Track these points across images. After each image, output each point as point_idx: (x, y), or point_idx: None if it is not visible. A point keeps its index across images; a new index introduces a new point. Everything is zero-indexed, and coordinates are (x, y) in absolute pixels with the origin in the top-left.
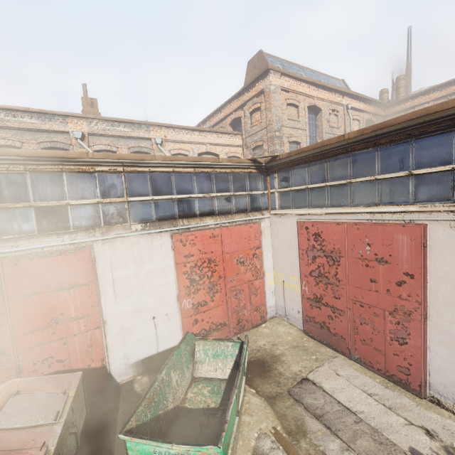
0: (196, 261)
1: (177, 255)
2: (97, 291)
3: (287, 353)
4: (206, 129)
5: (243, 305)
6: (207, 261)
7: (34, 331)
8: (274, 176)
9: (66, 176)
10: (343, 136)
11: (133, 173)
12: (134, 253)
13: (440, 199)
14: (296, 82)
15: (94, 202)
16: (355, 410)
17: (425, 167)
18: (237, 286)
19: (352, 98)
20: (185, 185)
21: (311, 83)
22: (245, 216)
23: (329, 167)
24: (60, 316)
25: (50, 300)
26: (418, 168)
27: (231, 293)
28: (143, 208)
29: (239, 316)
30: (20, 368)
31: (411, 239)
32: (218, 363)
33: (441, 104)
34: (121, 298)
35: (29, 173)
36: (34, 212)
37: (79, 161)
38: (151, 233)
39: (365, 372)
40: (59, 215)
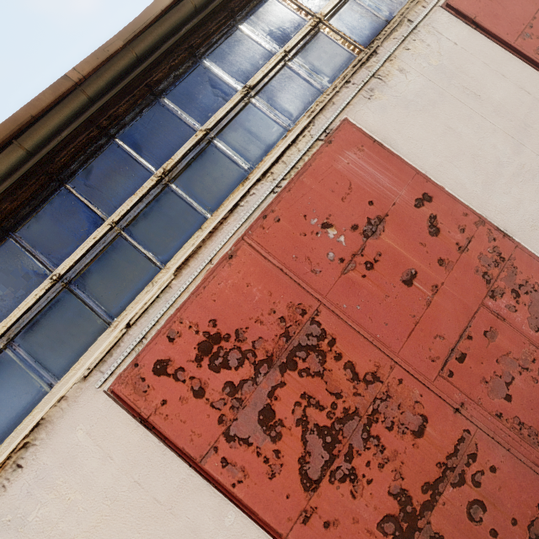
0: None
1: None
2: None
3: None
4: None
5: None
6: None
7: None
8: None
9: None
10: (66, 78)
11: None
12: None
13: (315, 93)
14: None
15: None
16: None
17: (255, 72)
18: None
19: None
20: None
21: None
22: None
23: (84, 185)
24: None
25: None
26: (248, 78)
27: None
28: None
29: None
30: None
31: (360, 150)
32: None
33: None
34: None
35: None
36: None
37: None
38: None
39: None
40: None
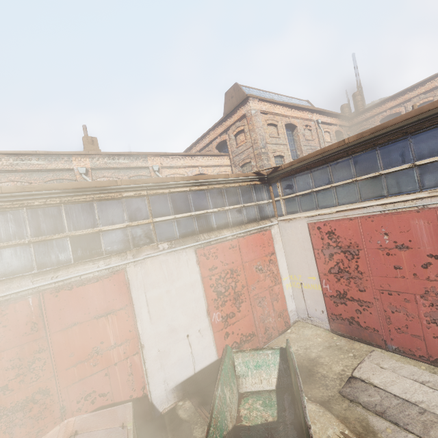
0: (220, 273)
1: (202, 269)
2: (133, 315)
3: (323, 355)
4: (197, 153)
5: (267, 312)
6: (230, 272)
7: (76, 365)
8: (276, 185)
9: (97, 204)
10: (343, 141)
11: (155, 195)
12: (164, 271)
13: None
14: (272, 105)
15: (124, 226)
16: (414, 401)
17: (426, 157)
18: (259, 293)
19: (320, 114)
20: (201, 202)
21: (284, 105)
22: (257, 225)
23: (332, 170)
24: (100, 345)
25: (90, 329)
26: (420, 159)
27: (255, 301)
28: (167, 227)
29: (265, 324)
30: (64, 409)
31: (428, 223)
32: (262, 374)
33: (432, 103)
34: (156, 319)
35: (64, 204)
36: (70, 241)
37: (108, 188)
38: (177, 250)
39: (408, 361)
40: (92, 242)
